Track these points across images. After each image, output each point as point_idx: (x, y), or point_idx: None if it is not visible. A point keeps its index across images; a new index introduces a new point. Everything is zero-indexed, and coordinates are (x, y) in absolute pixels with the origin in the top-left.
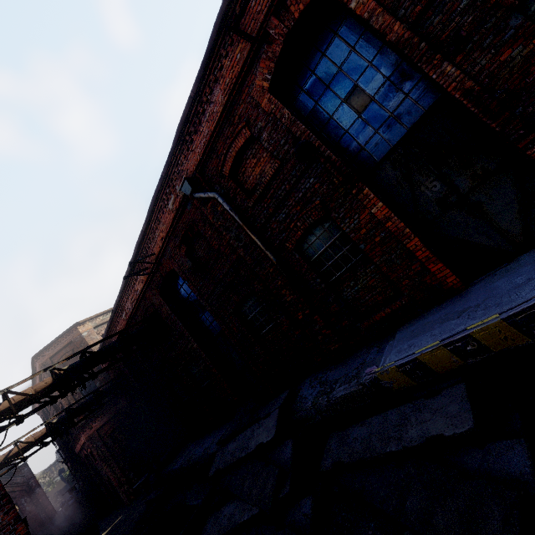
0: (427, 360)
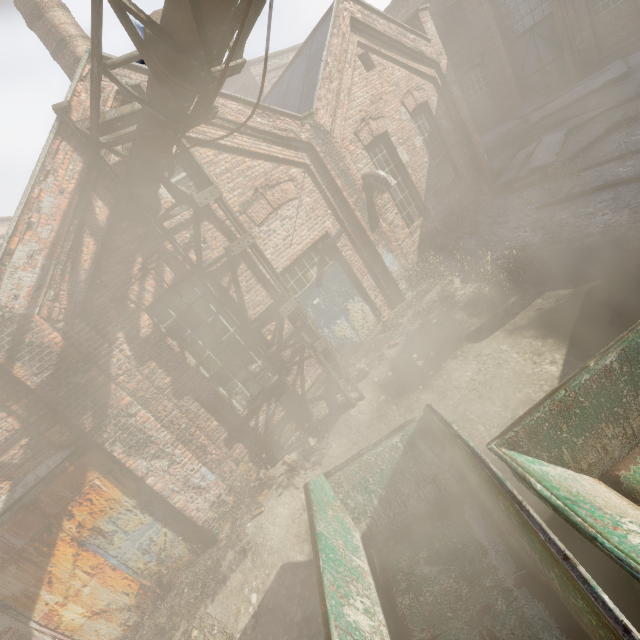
0: None
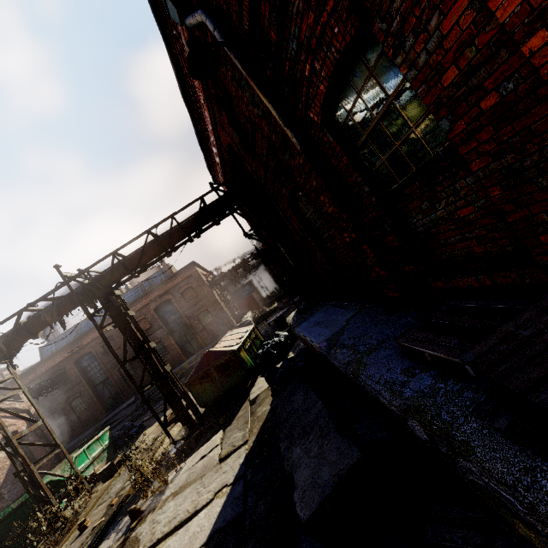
0: (176, 372)
